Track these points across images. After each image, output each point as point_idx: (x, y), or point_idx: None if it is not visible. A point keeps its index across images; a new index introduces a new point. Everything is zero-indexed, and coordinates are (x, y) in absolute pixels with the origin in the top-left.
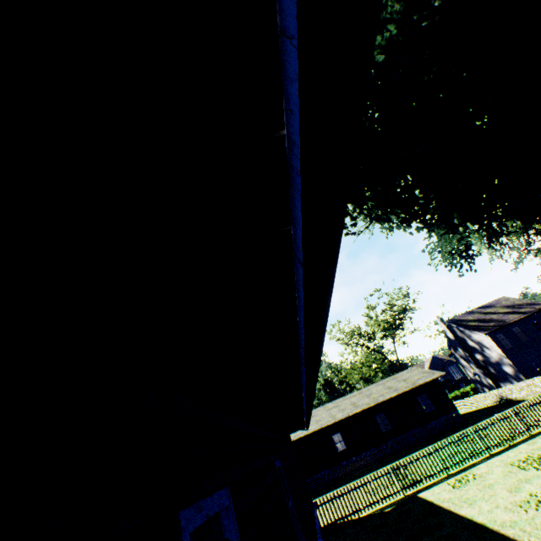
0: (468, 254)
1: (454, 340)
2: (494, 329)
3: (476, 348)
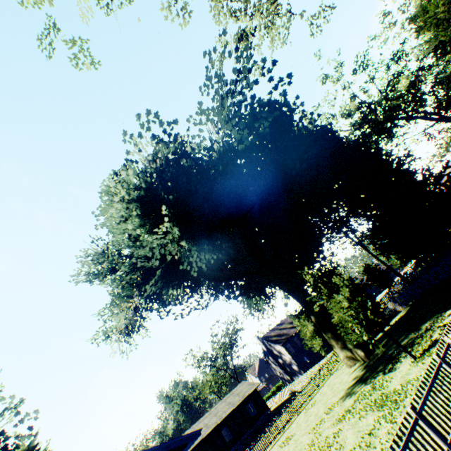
0: (261, 309)
1: (266, 350)
2: (285, 341)
3: (278, 355)
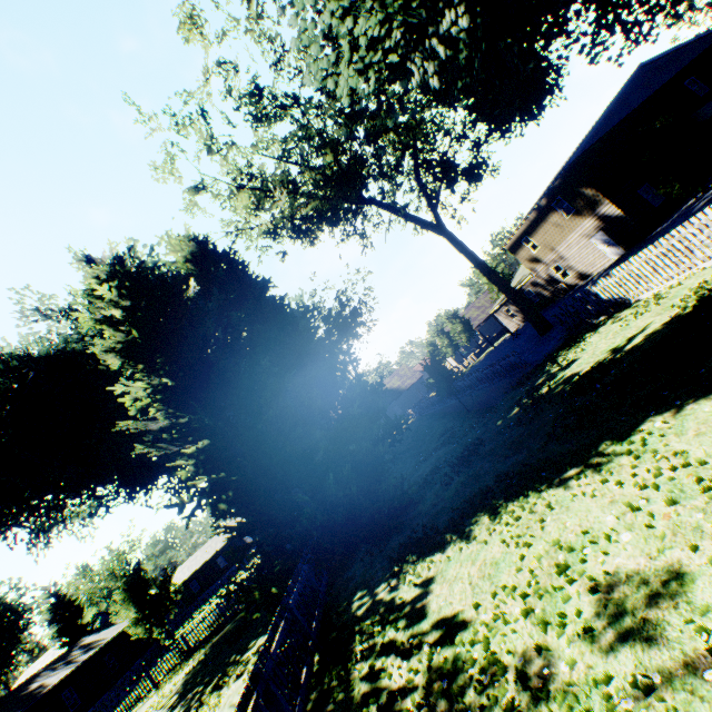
0: None
1: None
2: None
3: None
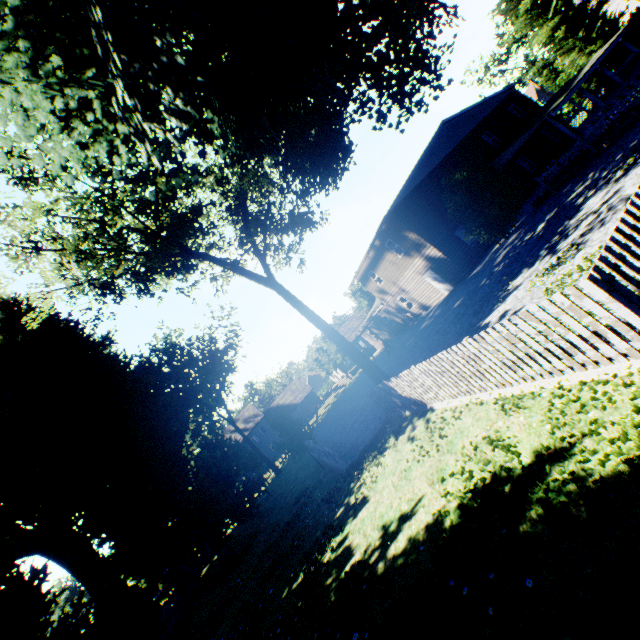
0: None
1: None
2: None
3: None
